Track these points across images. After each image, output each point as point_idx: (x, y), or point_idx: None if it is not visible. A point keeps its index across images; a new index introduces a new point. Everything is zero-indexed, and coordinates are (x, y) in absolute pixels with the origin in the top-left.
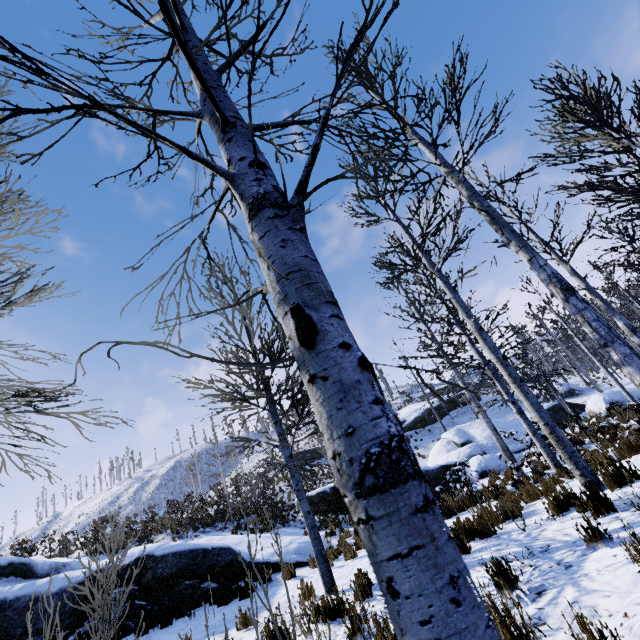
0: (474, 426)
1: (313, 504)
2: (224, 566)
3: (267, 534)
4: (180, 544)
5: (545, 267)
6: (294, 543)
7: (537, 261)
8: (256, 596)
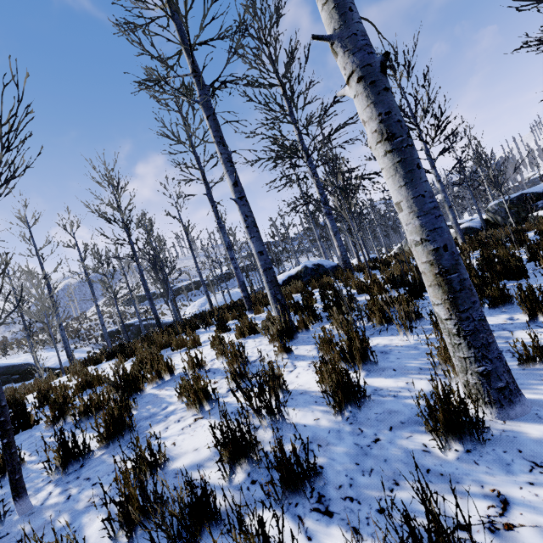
0: (216, 296)
1: None
2: (25, 370)
3: (63, 354)
4: (1, 364)
5: (57, 319)
6: (65, 360)
7: (56, 316)
8: (32, 380)
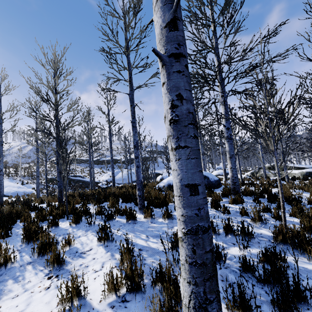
0: (124, 171)
1: (48, 180)
2: None
3: (16, 186)
4: None
5: None
6: (14, 191)
7: None
8: None
